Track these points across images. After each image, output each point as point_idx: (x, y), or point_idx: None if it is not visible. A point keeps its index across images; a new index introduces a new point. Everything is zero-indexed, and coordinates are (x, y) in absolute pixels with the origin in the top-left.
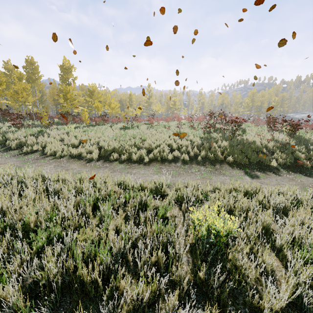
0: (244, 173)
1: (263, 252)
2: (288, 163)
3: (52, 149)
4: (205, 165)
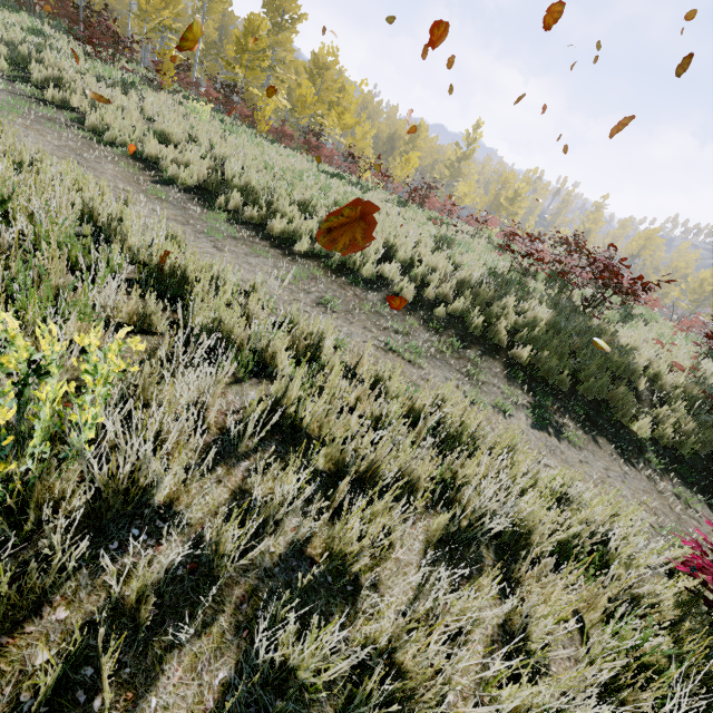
0: (529, 404)
1: (195, 639)
2: (686, 448)
3: (109, 121)
4: (442, 334)
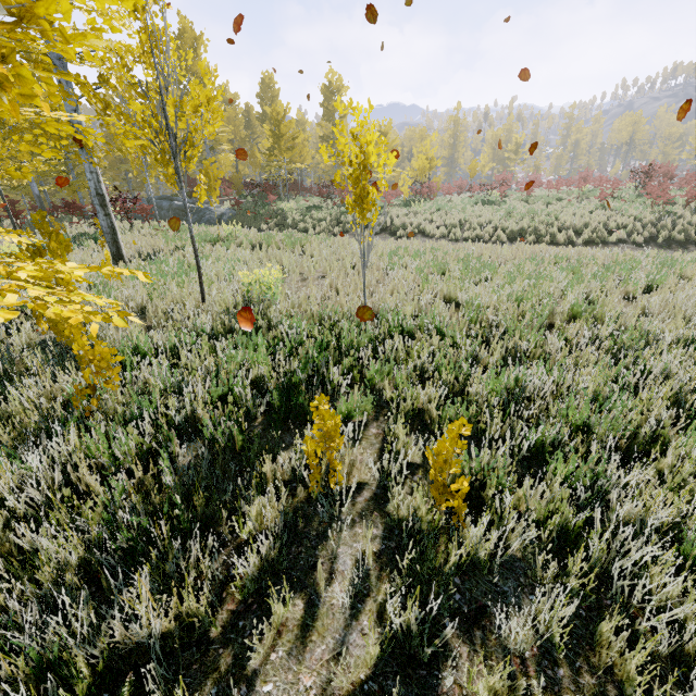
0: None
1: None
2: None
3: (435, 232)
4: (672, 249)
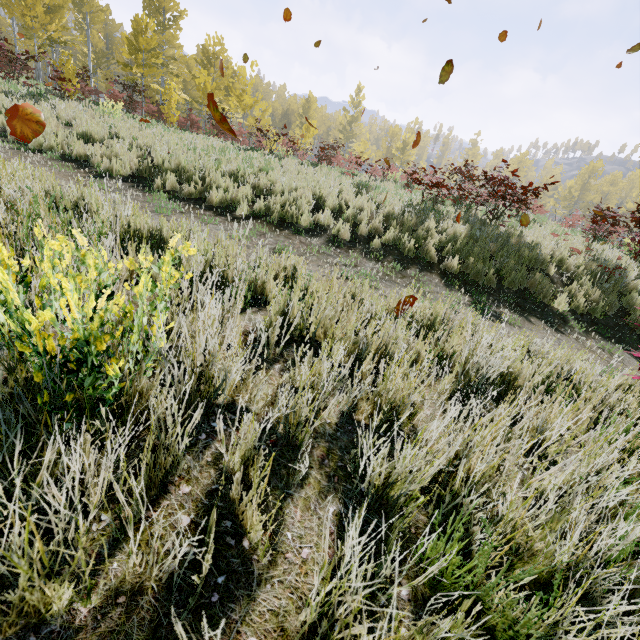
0: (470, 302)
1: (299, 489)
2: (598, 312)
3: None
4: (383, 262)
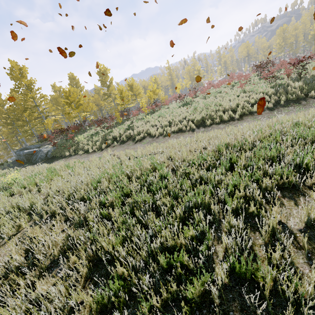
0: None
1: None
2: None
3: (155, 132)
4: (291, 105)
